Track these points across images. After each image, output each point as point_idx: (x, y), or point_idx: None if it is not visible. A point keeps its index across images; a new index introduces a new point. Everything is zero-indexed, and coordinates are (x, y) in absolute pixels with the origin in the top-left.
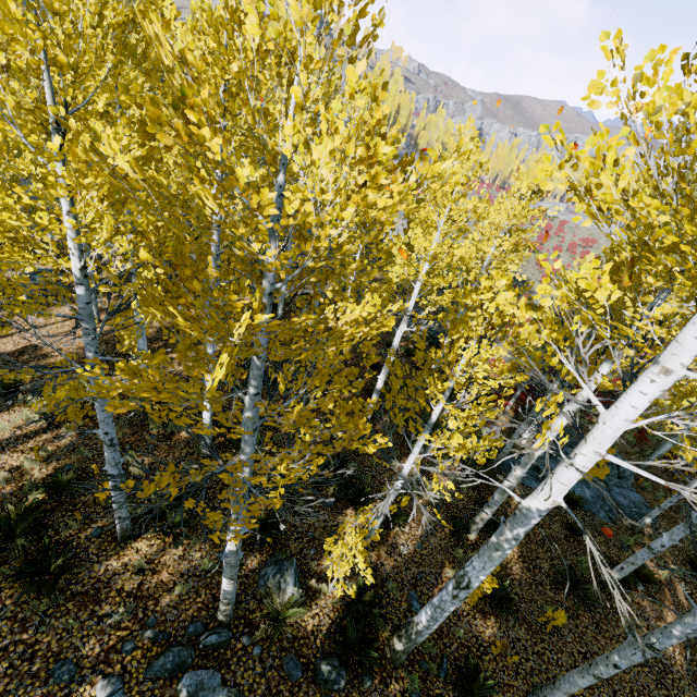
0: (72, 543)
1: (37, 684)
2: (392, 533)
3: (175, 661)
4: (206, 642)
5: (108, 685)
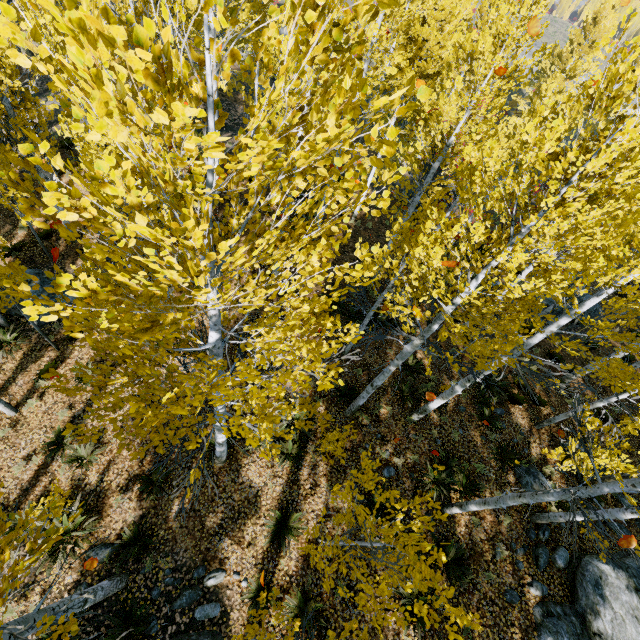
0: (452, 540)
1: (510, 610)
2: (538, 409)
3: (547, 556)
4: (545, 537)
5: (537, 588)
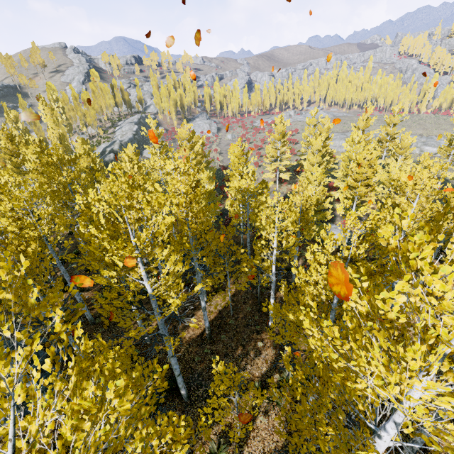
0: None
1: None
2: None
3: None
4: None
5: None
